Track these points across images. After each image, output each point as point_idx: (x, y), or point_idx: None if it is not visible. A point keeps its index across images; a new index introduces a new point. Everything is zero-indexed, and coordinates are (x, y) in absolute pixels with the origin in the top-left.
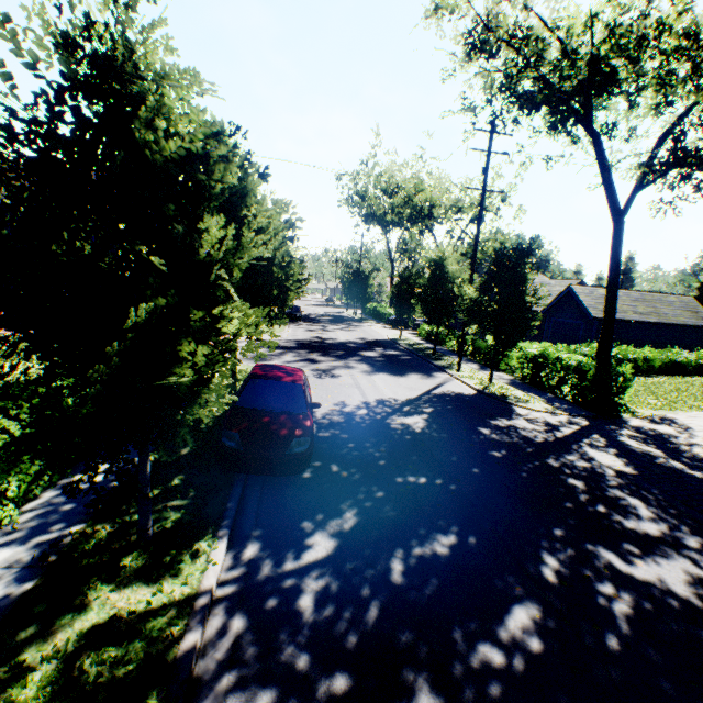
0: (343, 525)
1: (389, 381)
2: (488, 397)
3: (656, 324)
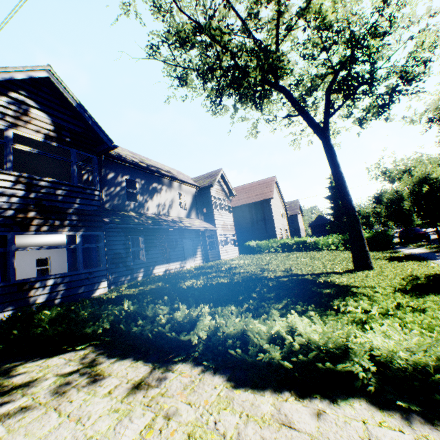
0: None
1: None
2: None
3: None
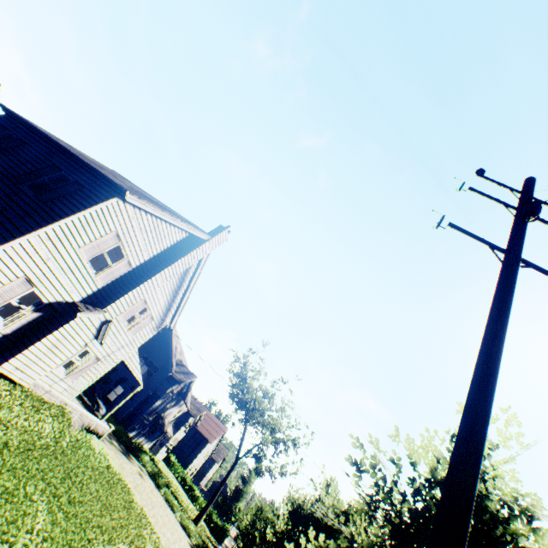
0: None
1: None
2: None
3: None
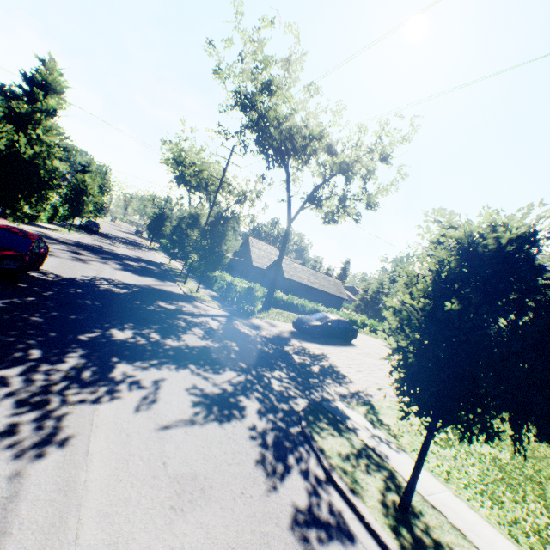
0: (17, 302)
1: (128, 275)
2: (187, 296)
3: (317, 290)
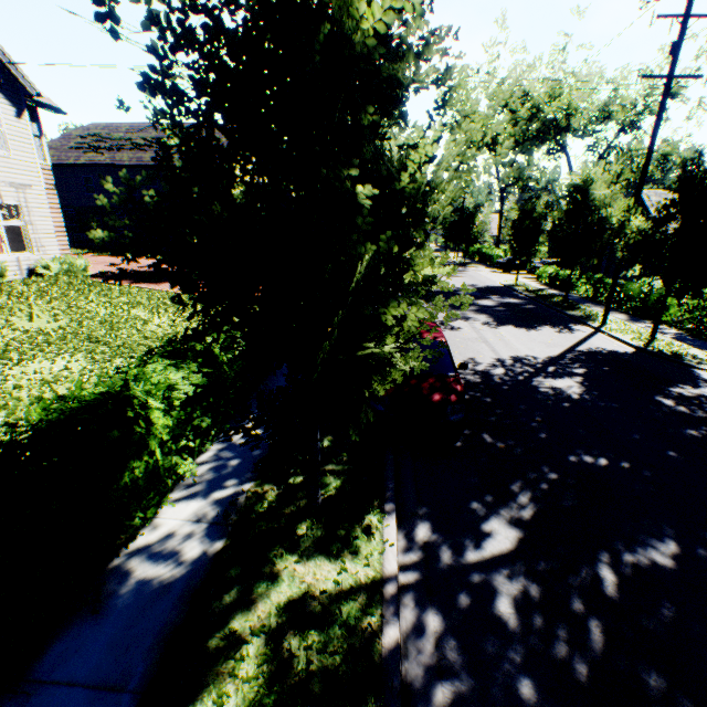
0: (520, 512)
1: (519, 335)
2: (653, 356)
3: None
